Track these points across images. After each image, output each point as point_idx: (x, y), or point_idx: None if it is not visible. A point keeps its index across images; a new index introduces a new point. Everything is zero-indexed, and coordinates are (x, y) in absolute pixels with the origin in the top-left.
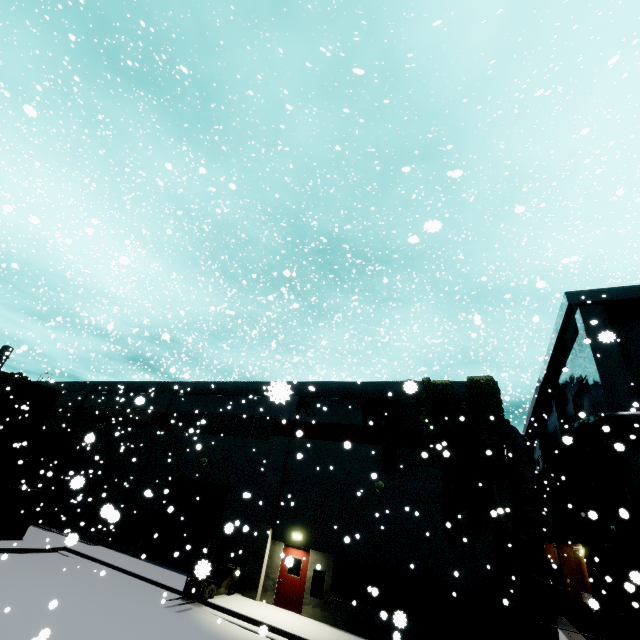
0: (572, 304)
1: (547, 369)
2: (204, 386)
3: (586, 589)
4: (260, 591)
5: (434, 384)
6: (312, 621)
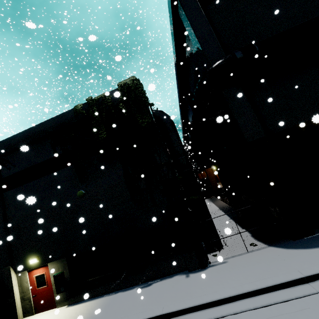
0: None
1: (178, 79)
2: None
3: (218, 180)
4: (21, 312)
5: (96, 100)
6: (63, 309)
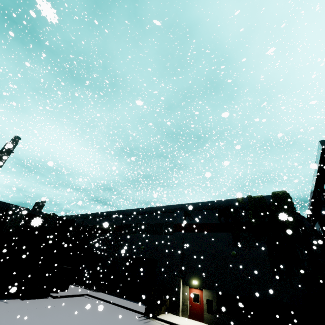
0: (324, 146)
1: (316, 181)
2: (137, 211)
3: None
4: (180, 311)
5: (254, 198)
6: None
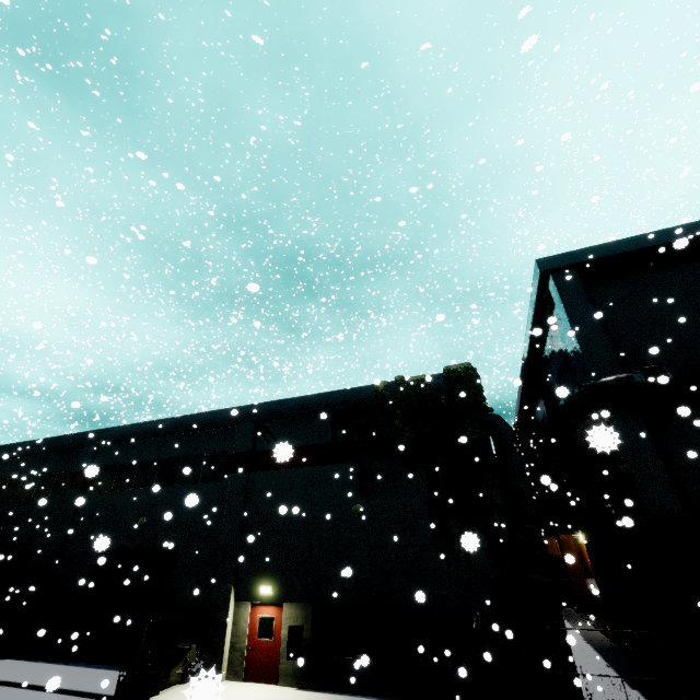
0: (544, 272)
1: (528, 353)
2: (136, 429)
3: (589, 575)
4: (225, 668)
5: (408, 381)
6: (291, 690)
